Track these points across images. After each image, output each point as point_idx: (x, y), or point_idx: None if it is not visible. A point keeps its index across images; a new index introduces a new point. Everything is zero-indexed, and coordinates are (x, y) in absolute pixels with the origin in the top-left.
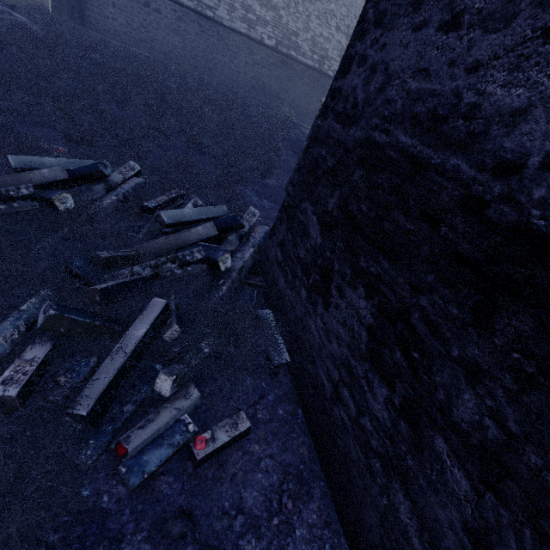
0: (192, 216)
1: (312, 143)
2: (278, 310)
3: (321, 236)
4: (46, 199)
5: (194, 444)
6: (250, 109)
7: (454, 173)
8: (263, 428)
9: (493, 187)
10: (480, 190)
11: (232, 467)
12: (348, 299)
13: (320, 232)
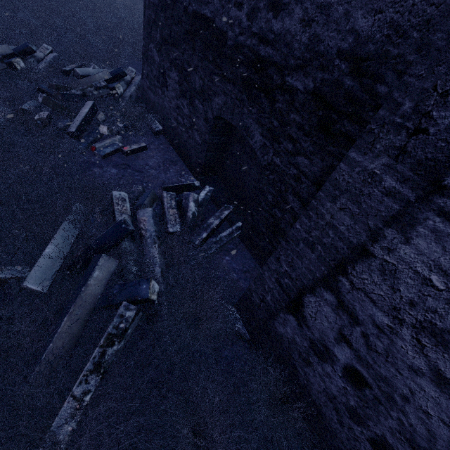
0: (95, 73)
1: (145, 10)
2: (154, 113)
3: (158, 57)
4: (8, 63)
5: (123, 148)
6: (118, 12)
7: (181, 0)
8: (154, 150)
9: (187, 1)
10: (185, 3)
11: (142, 157)
12: (171, 77)
13: (158, 55)
